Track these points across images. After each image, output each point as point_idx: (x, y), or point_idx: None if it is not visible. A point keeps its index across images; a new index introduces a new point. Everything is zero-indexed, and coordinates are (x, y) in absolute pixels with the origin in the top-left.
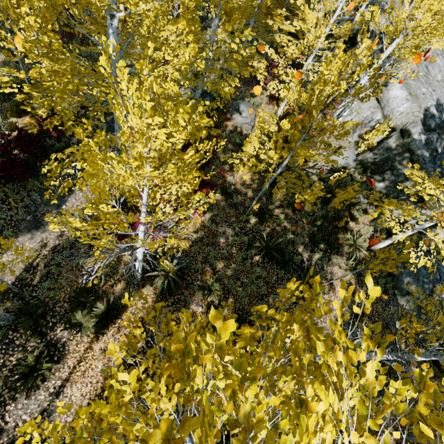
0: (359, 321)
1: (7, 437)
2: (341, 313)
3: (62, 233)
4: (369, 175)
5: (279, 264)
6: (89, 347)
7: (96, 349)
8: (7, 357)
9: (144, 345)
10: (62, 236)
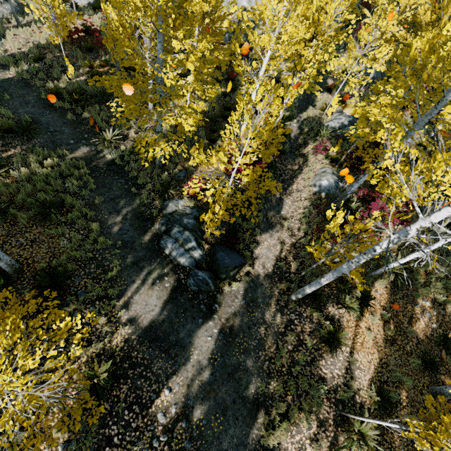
0: None
1: (331, 384)
2: None
3: (293, 233)
4: None
5: None
6: (356, 324)
7: (362, 327)
8: (302, 325)
9: (395, 328)
10: (295, 235)
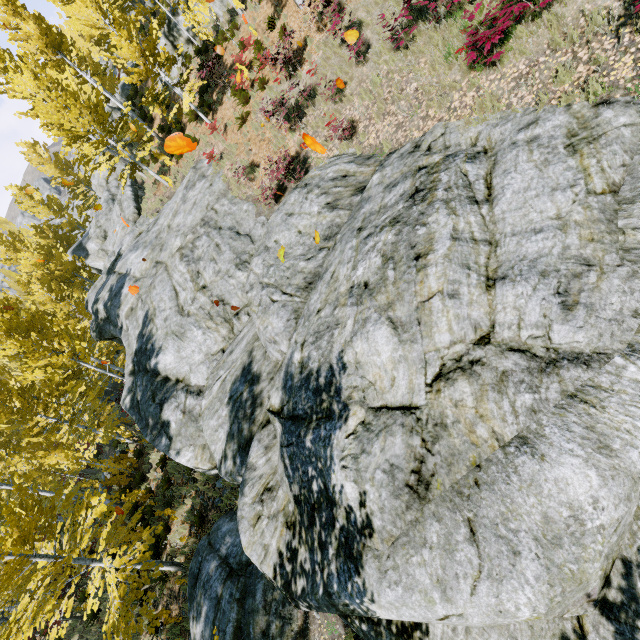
0: None
1: None
2: None
3: None
4: None
5: None
6: None
7: None
8: None
9: None
10: None
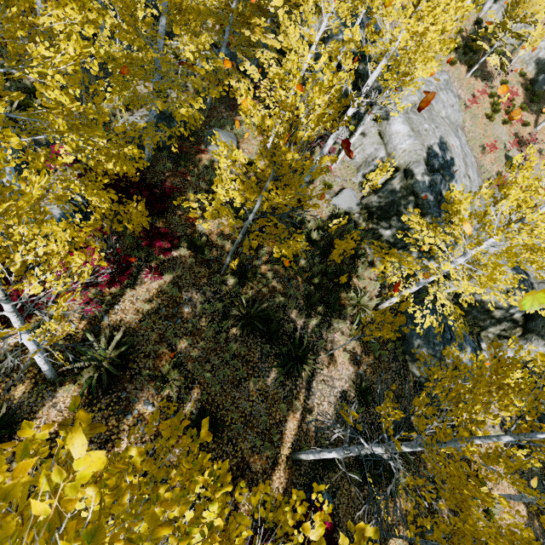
0: (365, 398)
1: None
2: (344, 391)
3: None
4: (375, 222)
5: (264, 336)
6: None
7: None
8: None
9: None
10: None
